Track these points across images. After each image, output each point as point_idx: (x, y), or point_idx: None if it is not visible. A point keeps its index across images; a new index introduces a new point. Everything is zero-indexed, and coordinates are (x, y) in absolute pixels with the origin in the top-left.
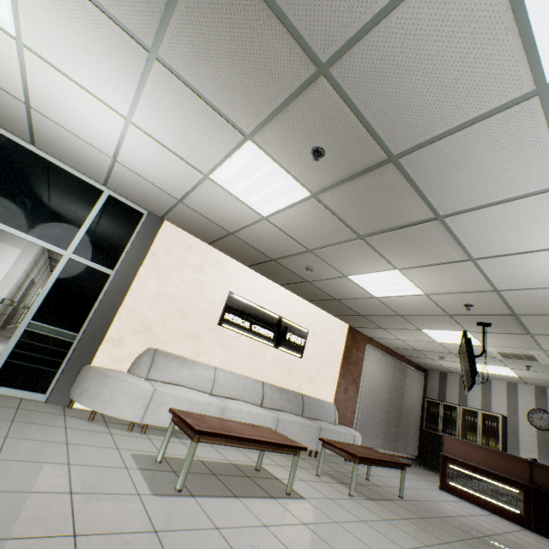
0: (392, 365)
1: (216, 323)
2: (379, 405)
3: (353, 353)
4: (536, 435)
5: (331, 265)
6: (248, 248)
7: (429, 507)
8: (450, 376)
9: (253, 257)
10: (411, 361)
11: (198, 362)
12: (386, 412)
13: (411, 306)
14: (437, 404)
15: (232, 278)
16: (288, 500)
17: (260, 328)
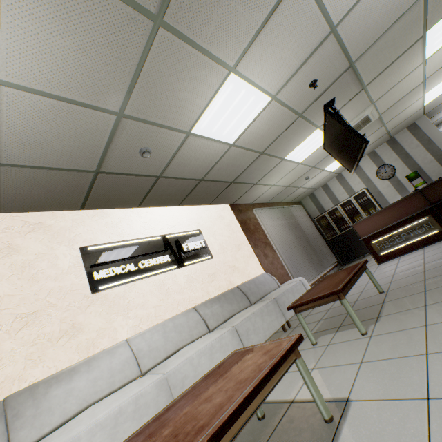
0: (280, 213)
1: (89, 294)
2: (294, 247)
3: (249, 224)
4: (390, 184)
5: (163, 126)
6: (49, 176)
7: (405, 279)
8: (316, 192)
9: (72, 188)
10: (288, 202)
11: (96, 355)
12: (301, 248)
13: (267, 131)
14: (322, 218)
15: (70, 233)
16: (344, 436)
17: (149, 260)
